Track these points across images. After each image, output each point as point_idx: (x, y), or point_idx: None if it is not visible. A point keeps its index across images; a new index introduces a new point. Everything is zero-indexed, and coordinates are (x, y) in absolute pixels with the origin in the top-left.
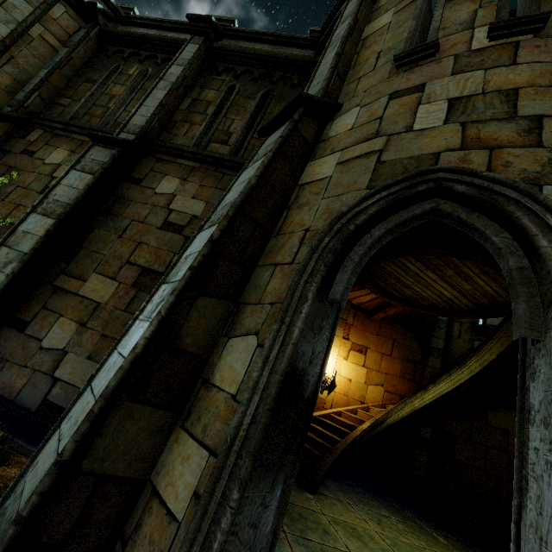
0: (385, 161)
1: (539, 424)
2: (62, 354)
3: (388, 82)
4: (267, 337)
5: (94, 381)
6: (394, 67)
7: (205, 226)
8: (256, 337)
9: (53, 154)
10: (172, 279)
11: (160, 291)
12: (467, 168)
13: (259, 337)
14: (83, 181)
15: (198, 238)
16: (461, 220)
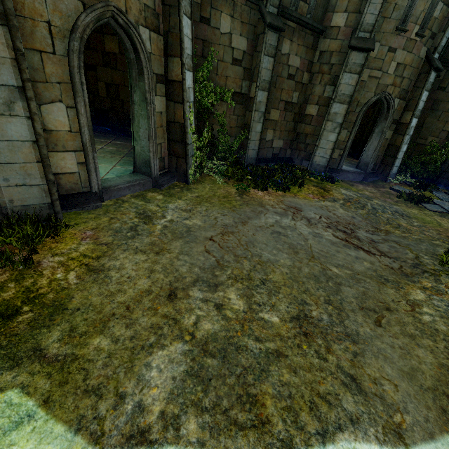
0: (379, 84)
1: (375, 134)
2: (272, 141)
3: (391, 37)
4: (352, 131)
5: (320, 146)
6: (395, 28)
7: (336, 100)
8: (347, 130)
9: (222, 22)
10: (334, 121)
11: (329, 124)
12: (390, 94)
13: (347, 130)
14: (270, 64)
15: (336, 106)
16: (383, 102)
